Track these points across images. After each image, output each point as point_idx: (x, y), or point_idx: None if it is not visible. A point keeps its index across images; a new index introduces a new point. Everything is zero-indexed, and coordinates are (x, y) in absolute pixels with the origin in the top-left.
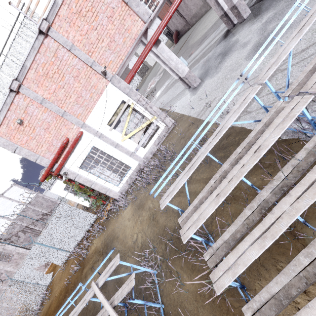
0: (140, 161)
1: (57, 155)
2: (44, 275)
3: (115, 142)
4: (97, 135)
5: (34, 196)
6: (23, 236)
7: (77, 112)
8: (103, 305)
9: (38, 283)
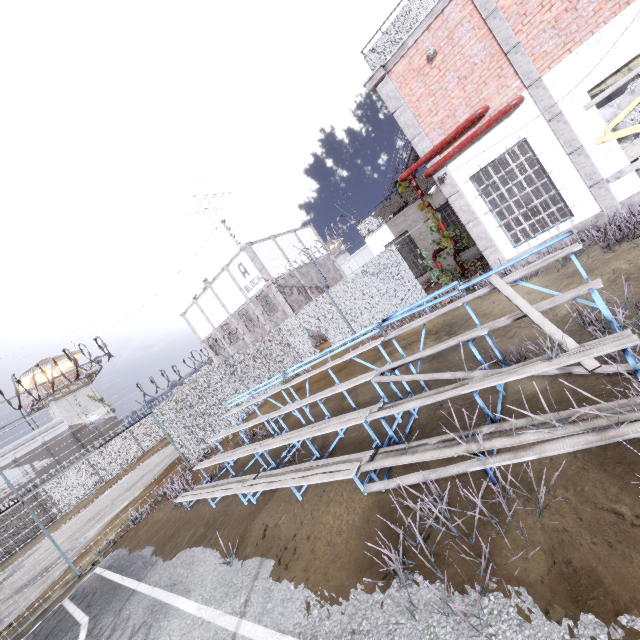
0: (608, 209)
1: (452, 136)
2: (310, 346)
3: (578, 142)
4: (548, 113)
5: (325, 255)
6: (296, 295)
7: (541, 50)
8: (510, 300)
9: (298, 352)
